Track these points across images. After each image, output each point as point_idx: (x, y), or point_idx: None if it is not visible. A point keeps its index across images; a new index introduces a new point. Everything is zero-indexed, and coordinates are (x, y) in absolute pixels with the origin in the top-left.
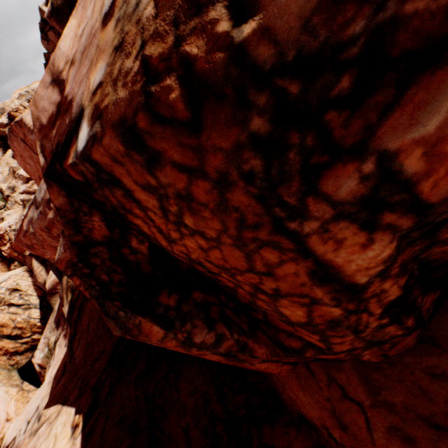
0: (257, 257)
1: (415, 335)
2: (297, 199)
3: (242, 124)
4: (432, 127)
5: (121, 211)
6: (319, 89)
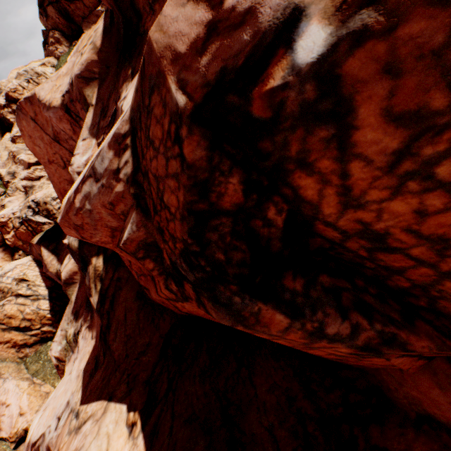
0: None
1: None
2: None
3: None
4: None
5: (287, 167)
6: None
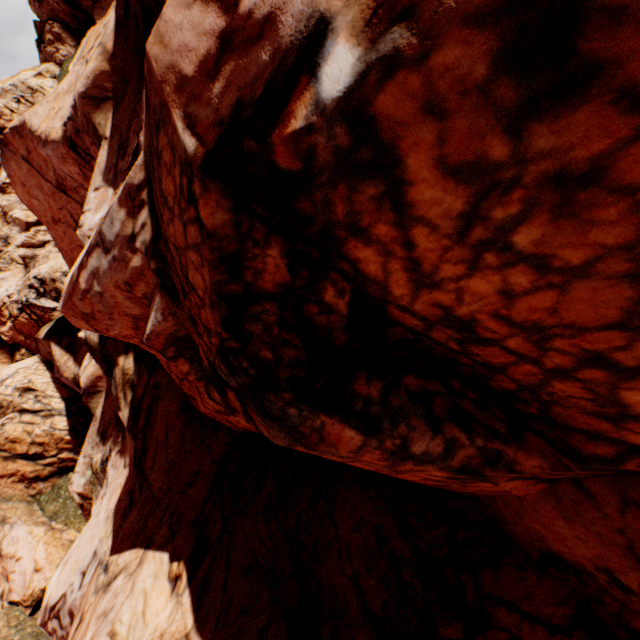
0: None
1: None
2: None
3: None
4: None
5: (338, 234)
6: None
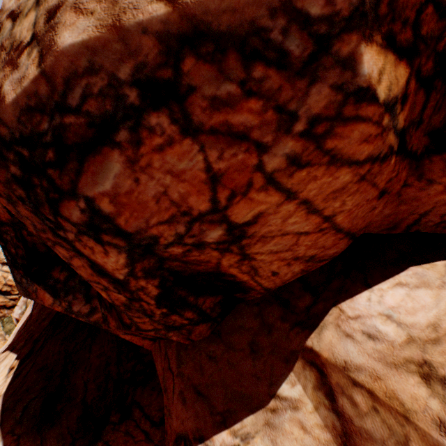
0: (57, 251)
1: (207, 327)
2: (54, 217)
3: (7, 168)
4: (109, 187)
5: None
6: (40, 156)
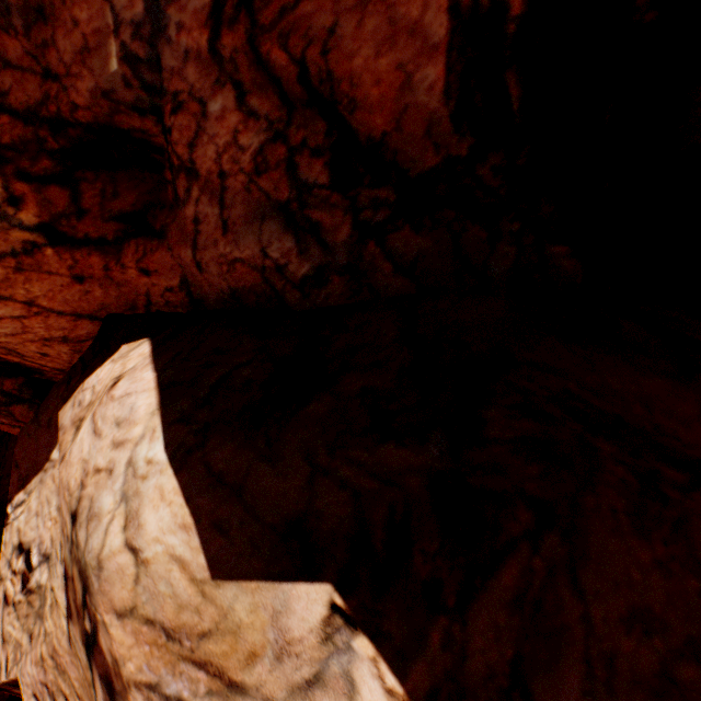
0: None
1: (28, 408)
2: None
3: None
4: None
5: None
6: None
